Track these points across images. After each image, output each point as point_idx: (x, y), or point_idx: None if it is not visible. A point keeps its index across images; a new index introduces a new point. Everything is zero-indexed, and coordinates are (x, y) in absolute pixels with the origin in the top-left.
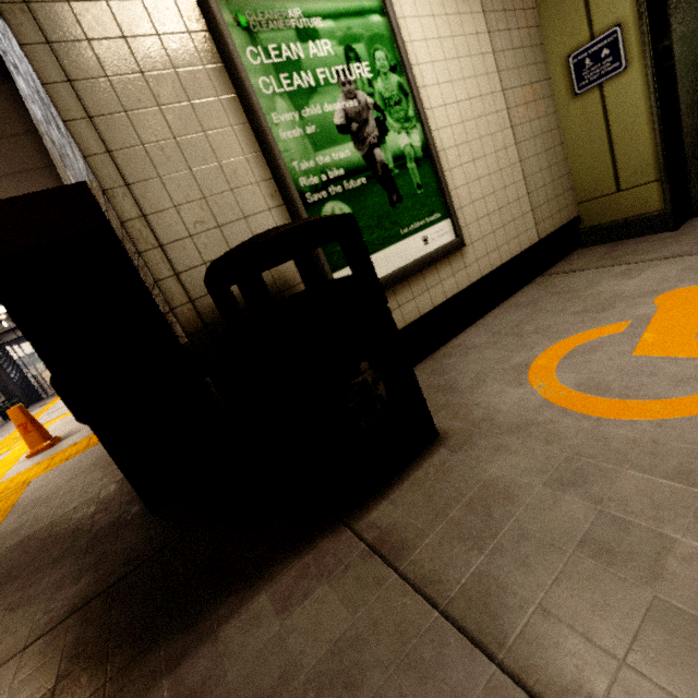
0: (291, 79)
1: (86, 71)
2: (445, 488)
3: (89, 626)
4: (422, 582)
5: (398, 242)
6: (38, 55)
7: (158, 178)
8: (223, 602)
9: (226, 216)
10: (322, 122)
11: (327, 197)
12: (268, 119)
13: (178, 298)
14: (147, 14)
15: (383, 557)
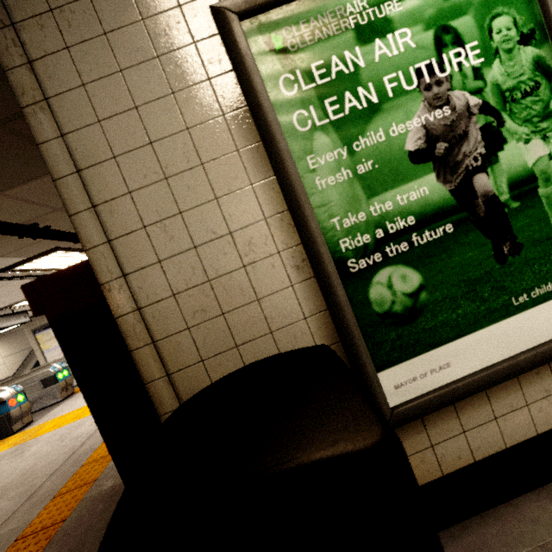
0: (341, 101)
1: (95, 156)
2: None
3: None
4: None
5: (505, 318)
6: (53, 150)
7: (158, 262)
8: None
9: (233, 300)
10: (384, 152)
11: (382, 261)
12: (301, 165)
13: (167, 402)
14: (163, 72)
15: None
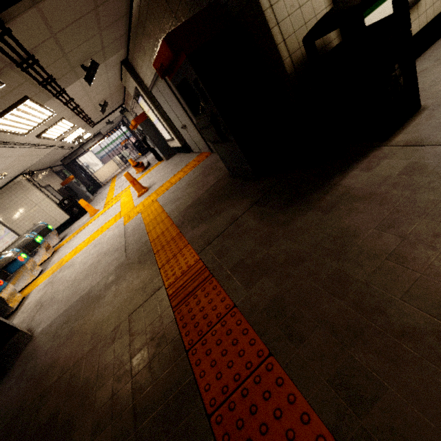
0: None
1: None
2: (436, 120)
3: (267, 203)
4: (440, 143)
5: (383, 3)
6: None
7: None
8: (333, 179)
9: None
10: None
11: None
12: None
13: (284, 54)
14: None
15: (413, 146)
